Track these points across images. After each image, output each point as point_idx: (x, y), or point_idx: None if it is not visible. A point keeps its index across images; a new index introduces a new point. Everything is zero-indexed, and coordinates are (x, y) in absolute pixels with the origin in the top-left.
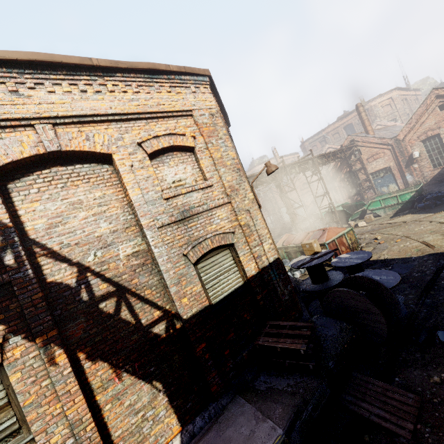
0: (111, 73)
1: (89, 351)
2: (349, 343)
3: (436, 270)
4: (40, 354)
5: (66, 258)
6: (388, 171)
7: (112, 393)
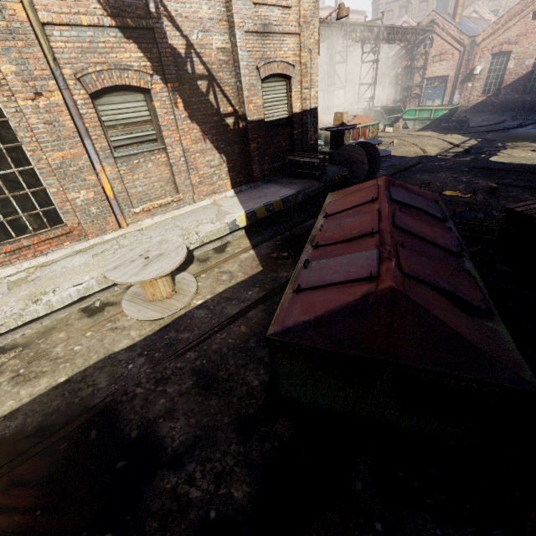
0: None
1: (190, 113)
2: (342, 177)
3: (416, 163)
4: (169, 96)
5: (179, 28)
6: (444, 82)
7: (200, 148)
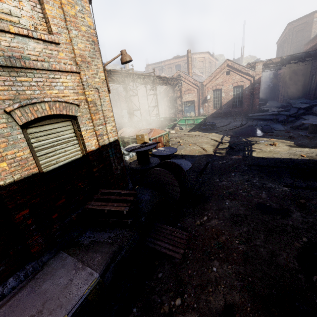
0: None
1: None
2: (157, 204)
3: (206, 163)
4: None
5: None
6: (193, 103)
7: None
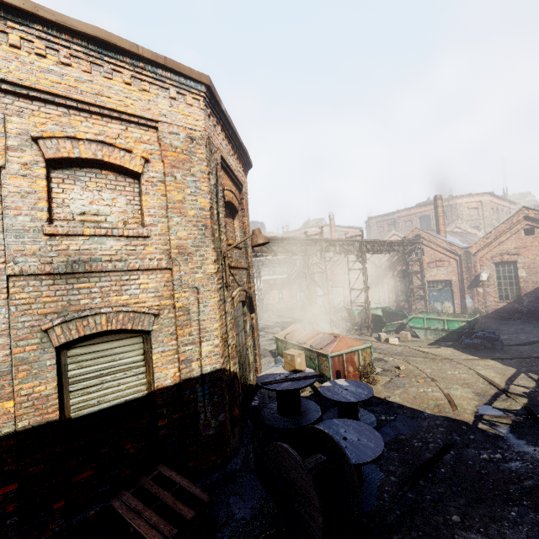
0: (23, 19)
1: None
2: None
3: (442, 446)
4: None
5: None
6: (448, 286)
7: None
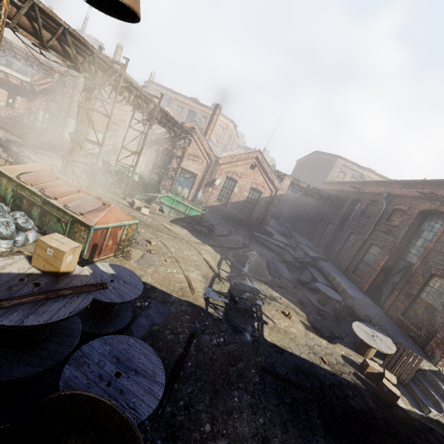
0: None
1: None
2: None
3: (189, 336)
4: None
5: None
6: (193, 178)
7: None
